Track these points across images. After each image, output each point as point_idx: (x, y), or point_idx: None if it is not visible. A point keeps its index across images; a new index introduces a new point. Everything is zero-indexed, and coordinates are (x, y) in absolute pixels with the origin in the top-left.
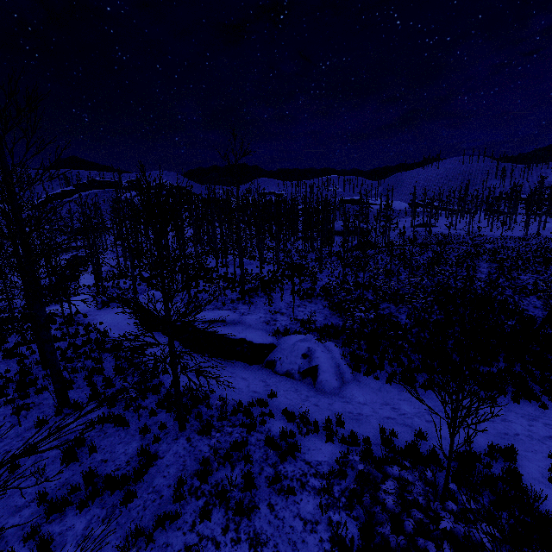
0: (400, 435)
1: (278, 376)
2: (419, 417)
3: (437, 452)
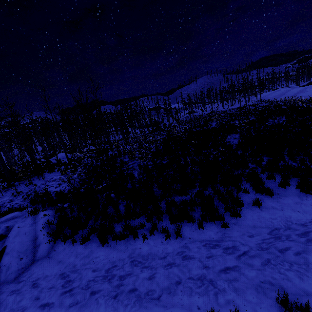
0: None
1: None
2: (84, 289)
3: None
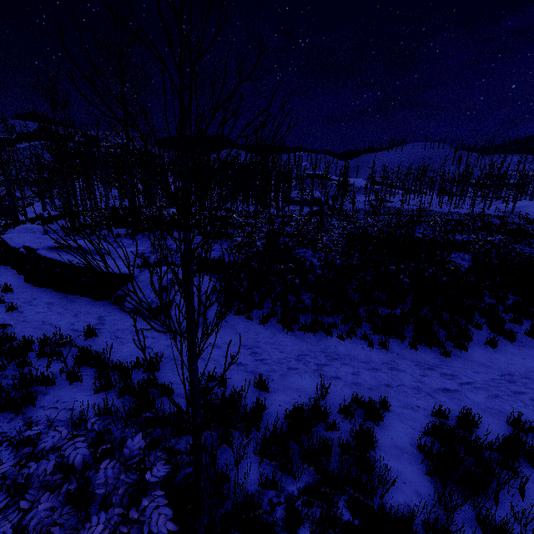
0: (236, 384)
1: (122, 313)
2: (280, 363)
3: (272, 407)
